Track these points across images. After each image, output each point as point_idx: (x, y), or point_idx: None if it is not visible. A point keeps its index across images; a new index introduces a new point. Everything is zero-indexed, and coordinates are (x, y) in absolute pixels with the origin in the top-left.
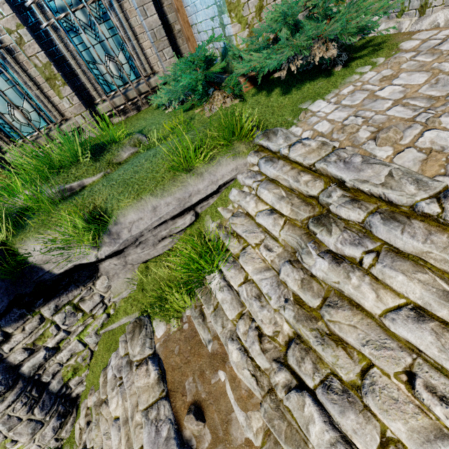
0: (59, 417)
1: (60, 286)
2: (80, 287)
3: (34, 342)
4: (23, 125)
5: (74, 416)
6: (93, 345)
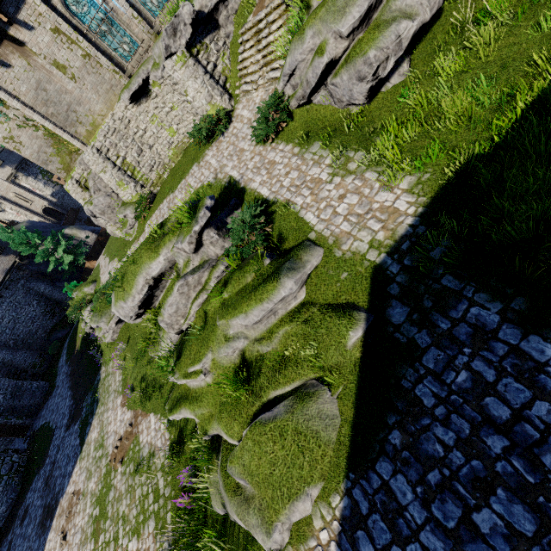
0: (228, 95)
1: (208, 29)
2: (215, 32)
3: (207, 58)
4: (157, 8)
5: (233, 99)
6: (229, 65)
